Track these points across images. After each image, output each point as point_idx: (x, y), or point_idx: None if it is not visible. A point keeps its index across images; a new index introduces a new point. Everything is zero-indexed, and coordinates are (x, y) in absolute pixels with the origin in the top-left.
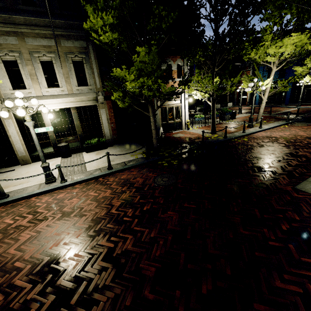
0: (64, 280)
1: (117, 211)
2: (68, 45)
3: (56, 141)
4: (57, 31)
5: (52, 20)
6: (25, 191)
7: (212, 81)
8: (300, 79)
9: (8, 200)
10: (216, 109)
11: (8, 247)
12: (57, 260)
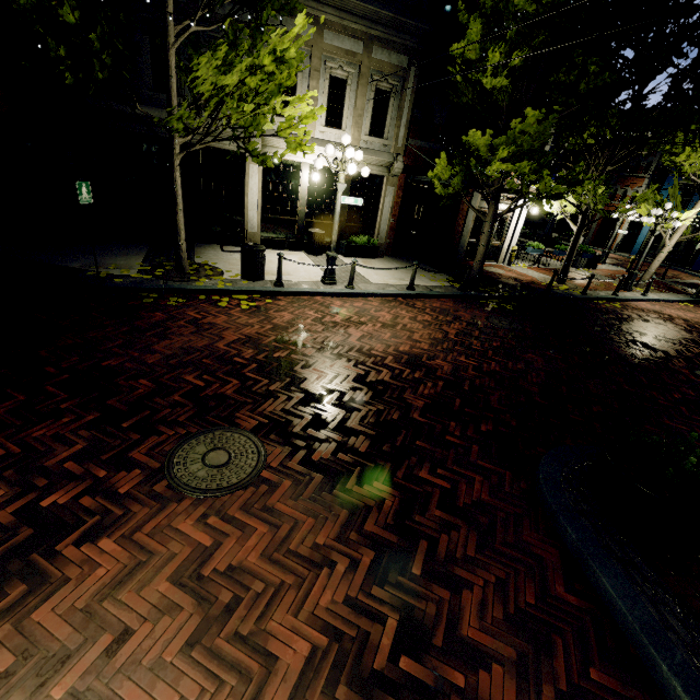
0: (443, 375)
1: (457, 338)
2: (380, 59)
3: (304, 223)
4: (375, 29)
5: (377, 10)
6: (302, 286)
7: None
8: None
9: (290, 290)
10: None
11: (345, 337)
12: (419, 360)
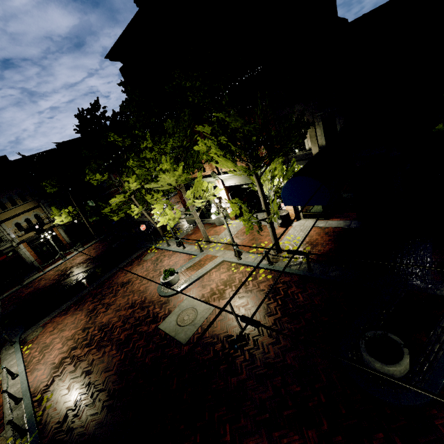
0: None
1: None
2: None
3: None
4: None
5: None
6: None
7: None
8: None
9: None
10: None
11: None
12: None
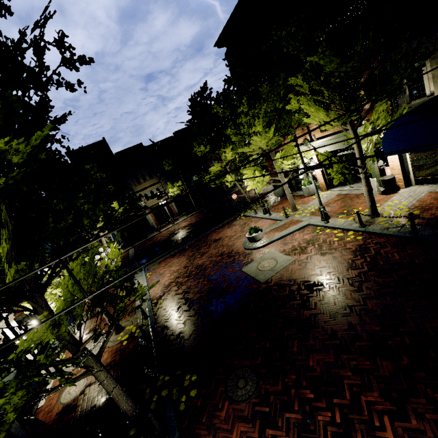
0: None
1: None
2: None
3: None
4: None
5: None
6: None
7: None
8: None
9: None
10: None
11: None
12: None
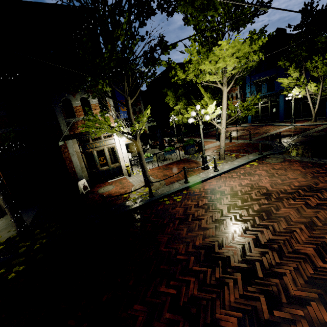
0: None
1: None
2: None
3: None
4: None
5: None
6: None
7: (129, 117)
8: (289, 92)
9: None
10: (203, 132)
11: None
12: None
